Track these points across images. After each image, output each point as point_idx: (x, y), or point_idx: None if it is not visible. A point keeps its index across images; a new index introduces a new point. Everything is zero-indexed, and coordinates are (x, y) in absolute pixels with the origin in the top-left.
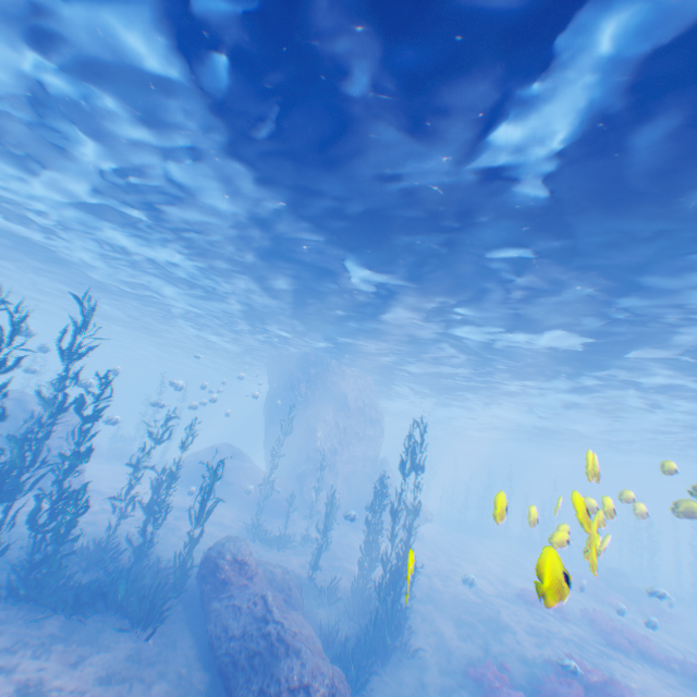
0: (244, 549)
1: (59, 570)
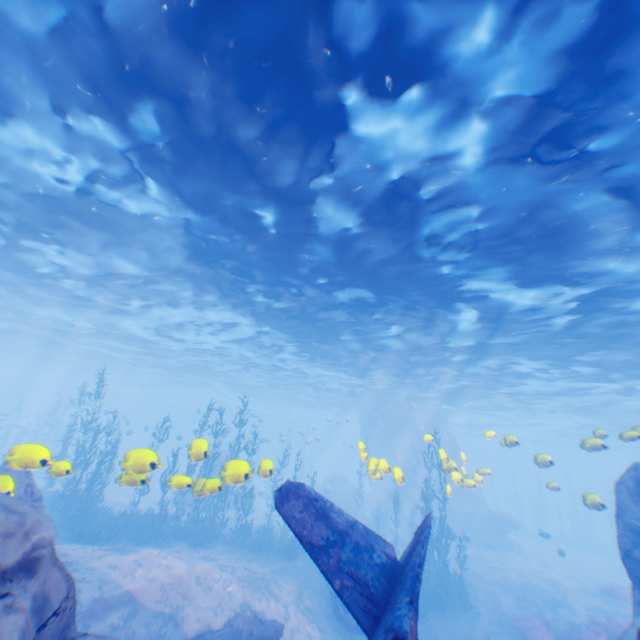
0: None
1: (248, 531)
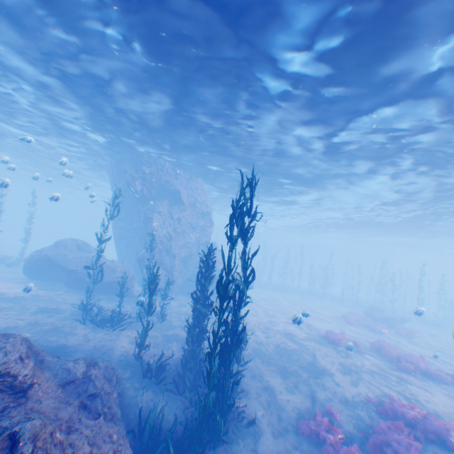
0: (9, 356)
1: None
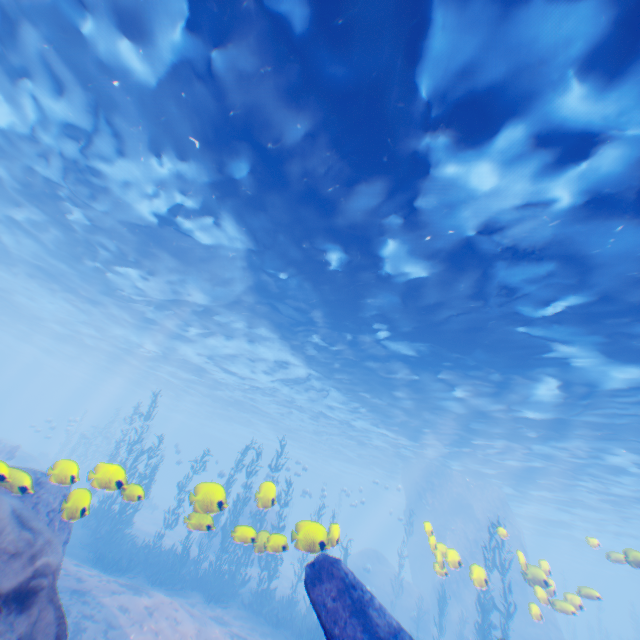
0: None
1: (268, 597)
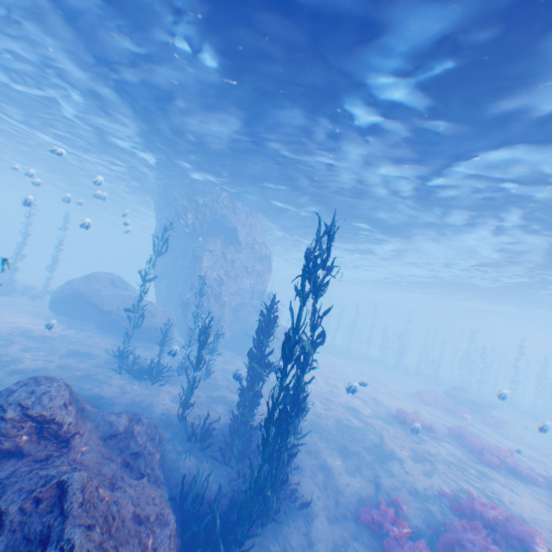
0: (53, 401)
1: None
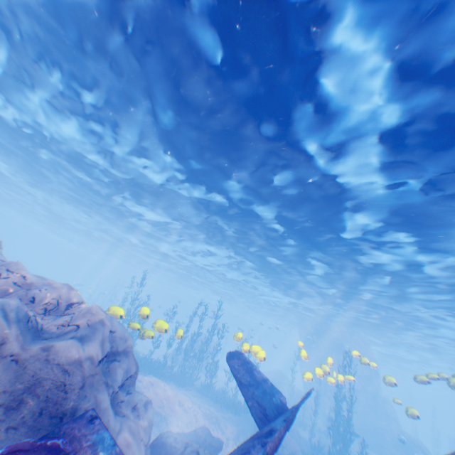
0: None
1: (212, 388)
